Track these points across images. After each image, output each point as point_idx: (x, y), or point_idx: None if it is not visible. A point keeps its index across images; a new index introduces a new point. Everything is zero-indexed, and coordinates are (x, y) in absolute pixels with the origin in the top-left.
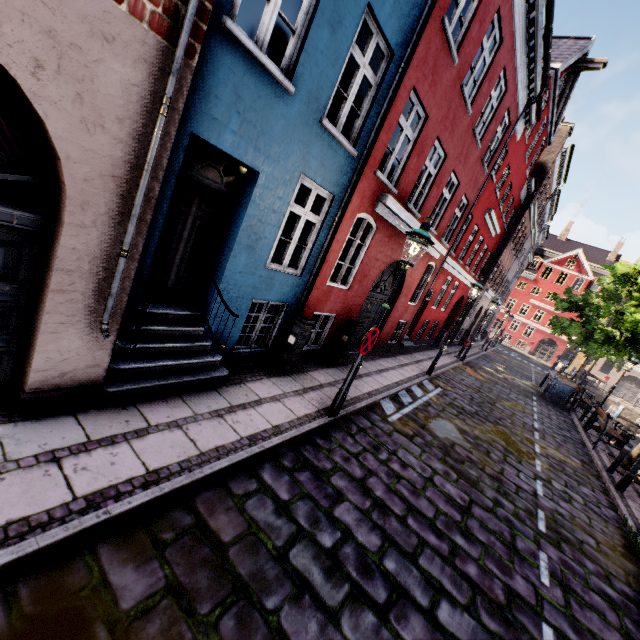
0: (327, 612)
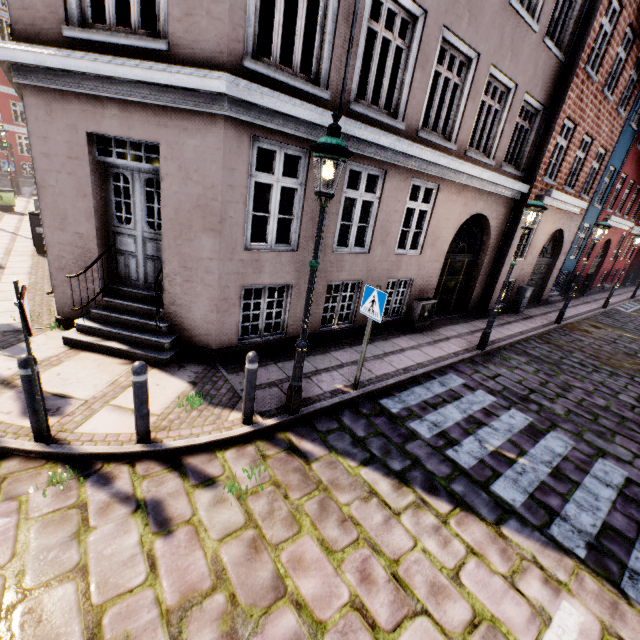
0: None
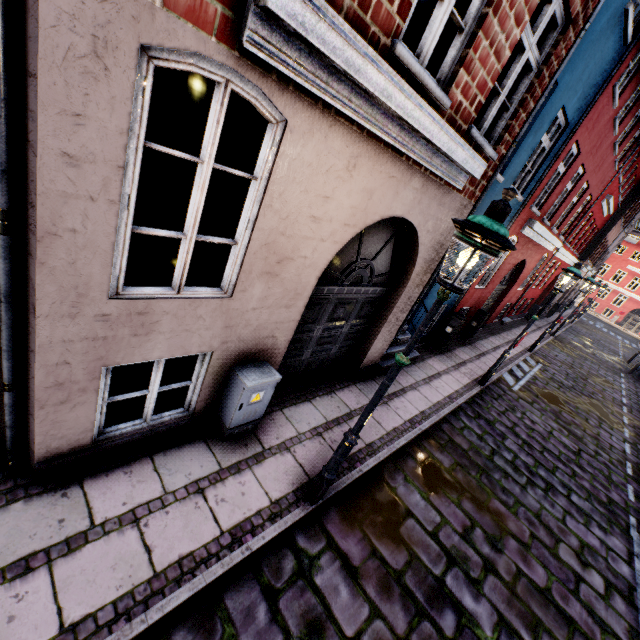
0: (520, 485)
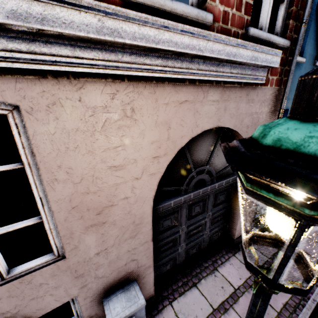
0: None
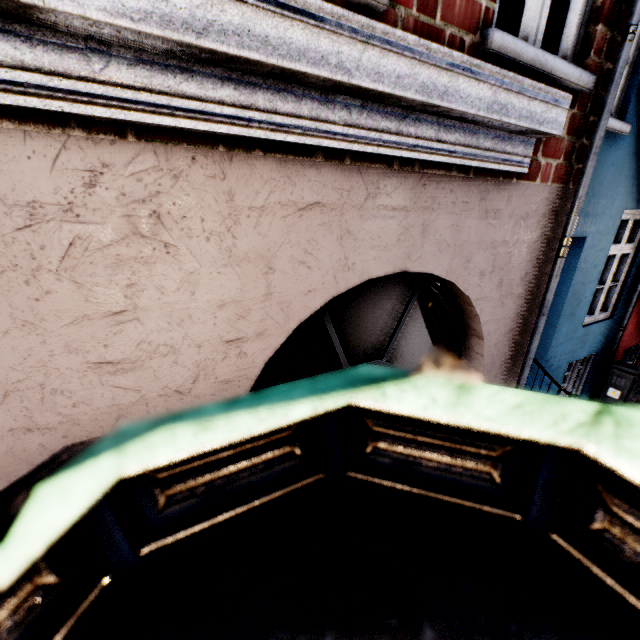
0: None
